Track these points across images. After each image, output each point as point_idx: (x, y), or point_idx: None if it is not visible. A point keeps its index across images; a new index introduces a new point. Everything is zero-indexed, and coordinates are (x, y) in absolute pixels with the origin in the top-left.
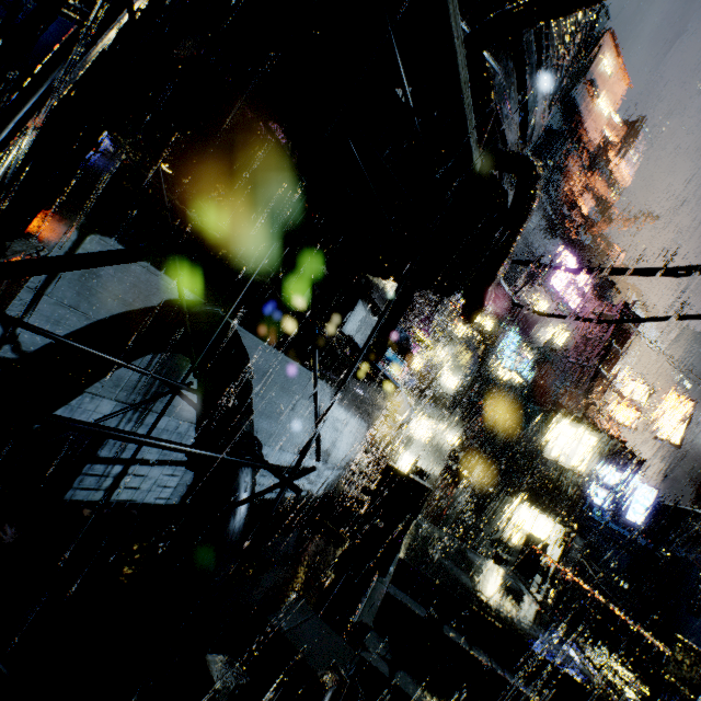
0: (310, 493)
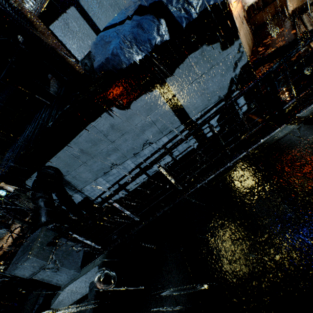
0: (203, 139)
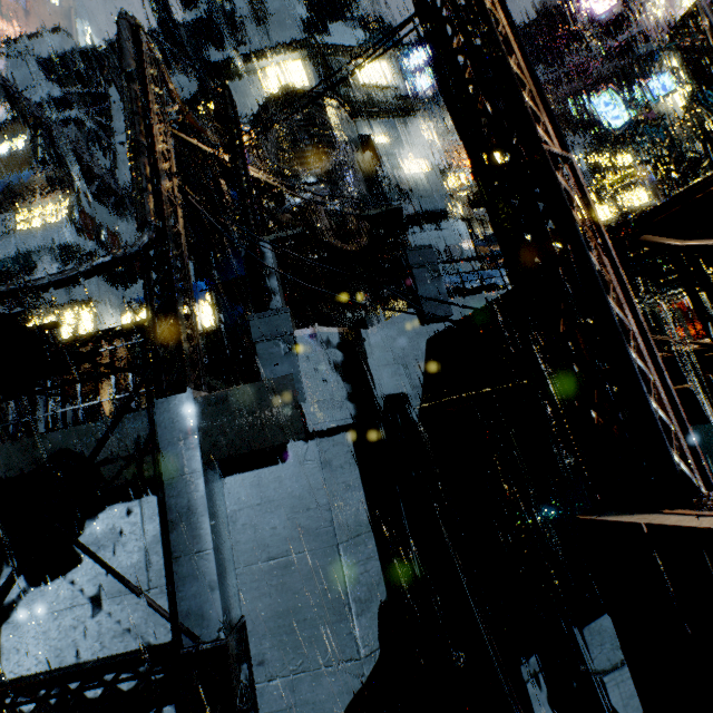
0: None
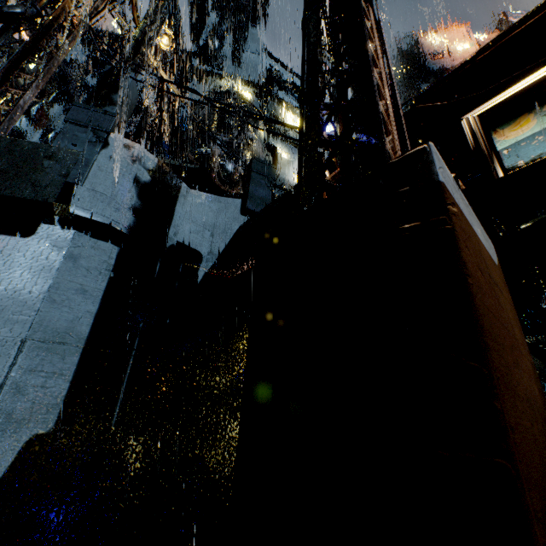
0: None
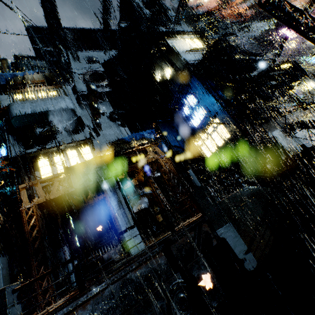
0: None
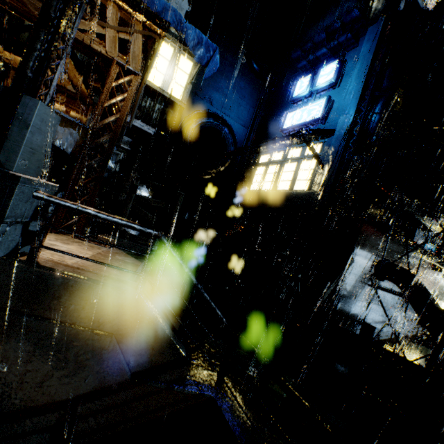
0: (416, 333)
